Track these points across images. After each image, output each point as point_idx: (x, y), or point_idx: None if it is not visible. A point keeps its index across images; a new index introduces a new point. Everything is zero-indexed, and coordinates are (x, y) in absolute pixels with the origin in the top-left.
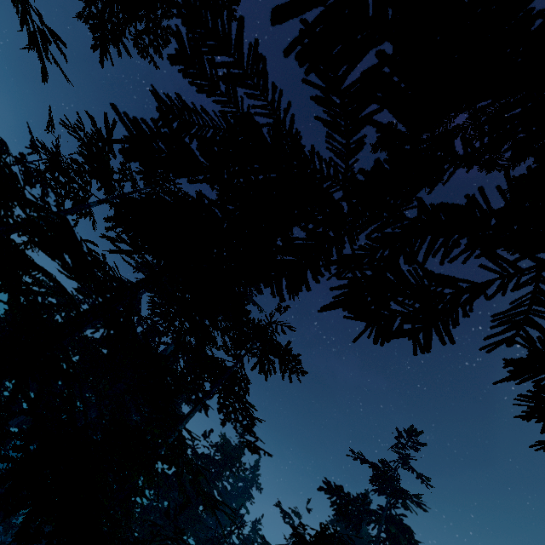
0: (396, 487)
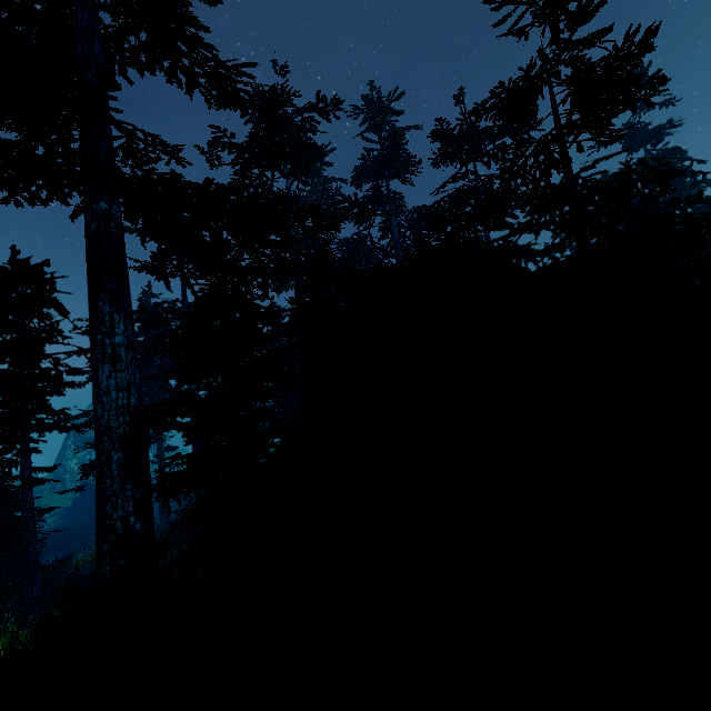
0: (648, 133)
